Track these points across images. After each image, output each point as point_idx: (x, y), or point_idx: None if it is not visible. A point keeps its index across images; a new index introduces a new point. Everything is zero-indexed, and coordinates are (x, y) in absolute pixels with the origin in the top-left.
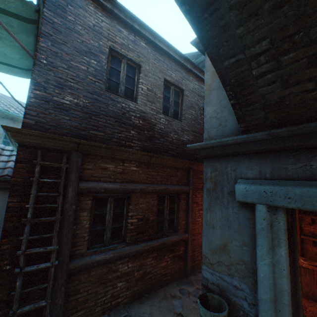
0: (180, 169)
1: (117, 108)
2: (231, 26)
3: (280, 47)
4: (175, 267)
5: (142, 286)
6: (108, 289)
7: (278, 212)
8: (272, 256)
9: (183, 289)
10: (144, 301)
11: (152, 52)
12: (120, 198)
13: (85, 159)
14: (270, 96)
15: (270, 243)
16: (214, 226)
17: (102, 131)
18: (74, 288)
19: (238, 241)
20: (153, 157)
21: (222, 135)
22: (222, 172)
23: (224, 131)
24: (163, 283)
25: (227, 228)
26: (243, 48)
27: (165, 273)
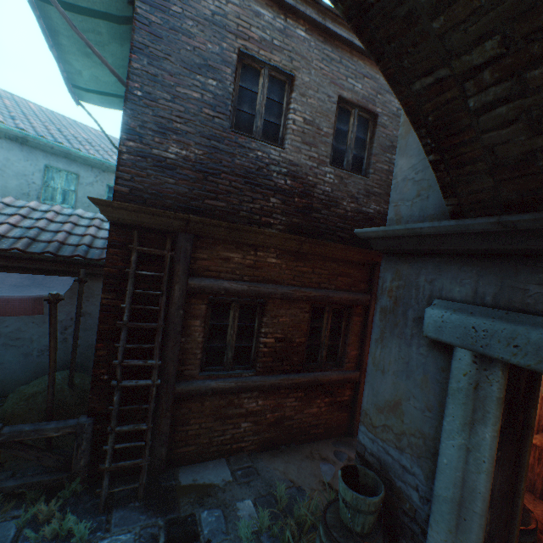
0: (356, 265)
1: (248, 160)
2: (420, 17)
3: (524, 51)
4: (332, 418)
5: (277, 433)
6: (228, 427)
7: (492, 367)
8: (468, 437)
9: (340, 452)
10: (278, 454)
11: (317, 45)
12: (250, 305)
13: (197, 244)
14: (505, 149)
15: (468, 416)
16: (384, 369)
17: (223, 200)
18: (182, 416)
19: (419, 402)
20: (306, 243)
21: (418, 216)
22: (409, 283)
23: (424, 207)
24: (311, 436)
25: (405, 377)
26: (448, 57)
27: (315, 423)
